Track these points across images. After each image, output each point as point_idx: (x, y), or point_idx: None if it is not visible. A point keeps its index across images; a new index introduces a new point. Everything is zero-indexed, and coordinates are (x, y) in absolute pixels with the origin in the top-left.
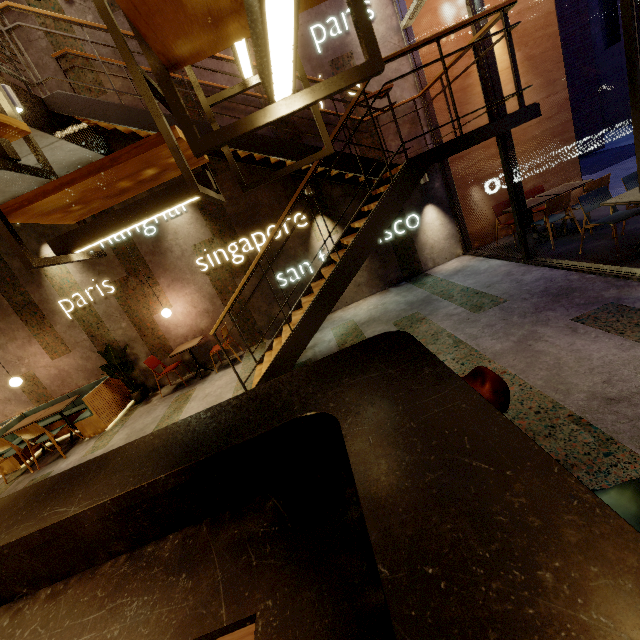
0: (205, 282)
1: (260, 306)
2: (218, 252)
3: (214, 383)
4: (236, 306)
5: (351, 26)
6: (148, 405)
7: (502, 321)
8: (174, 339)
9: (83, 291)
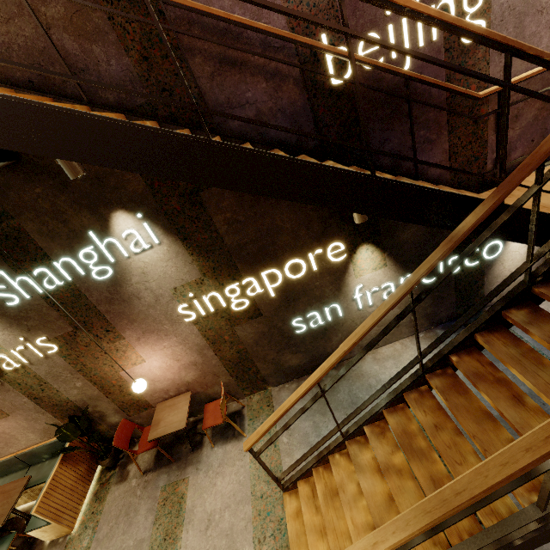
0: (191, 332)
1: (266, 354)
2: (210, 296)
3: (214, 482)
4: (234, 356)
5: None
6: (124, 487)
7: None
8: (150, 394)
9: (9, 351)
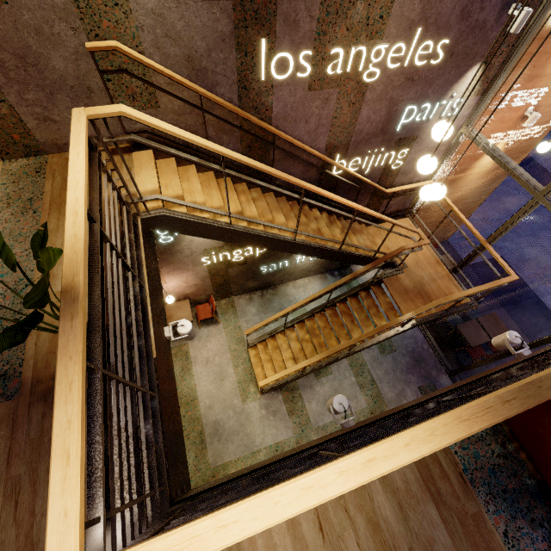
0: (203, 270)
1: (239, 281)
2: (223, 254)
3: (206, 345)
4: (221, 282)
5: (435, 115)
6: None
7: (393, 372)
8: None
9: None
